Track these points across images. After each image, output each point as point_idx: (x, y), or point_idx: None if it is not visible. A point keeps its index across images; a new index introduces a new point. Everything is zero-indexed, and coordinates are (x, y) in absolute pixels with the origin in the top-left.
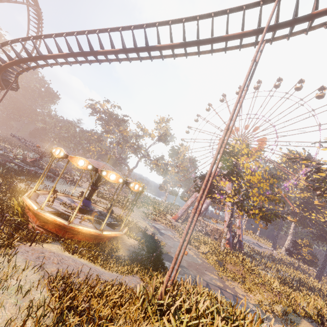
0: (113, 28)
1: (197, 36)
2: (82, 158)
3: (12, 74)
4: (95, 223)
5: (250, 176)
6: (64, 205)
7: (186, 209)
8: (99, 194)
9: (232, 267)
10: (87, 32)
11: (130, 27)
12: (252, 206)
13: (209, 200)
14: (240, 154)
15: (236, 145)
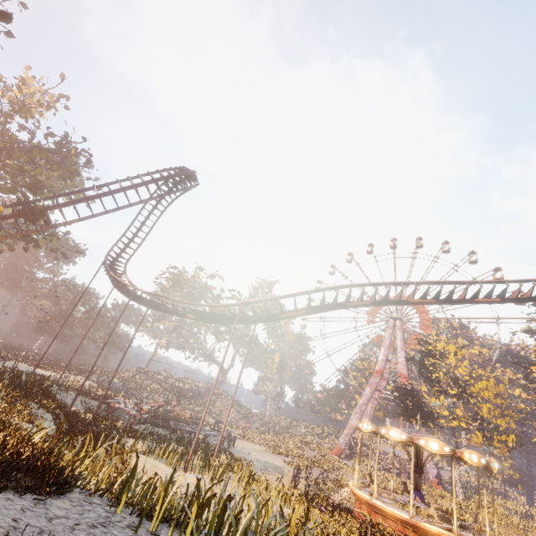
0: (431, 283)
1: (516, 296)
2: (471, 451)
3: (117, 262)
4: (462, 528)
5: (487, 393)
6: (403, 509)
7: (351, 433)
8: (276, 447)
9: (505, 529)
10: (403, 285)
11: (450, 283)
12: (495, 431)
13: (372, 410)
14: (448, 356)
15: (438, 344)
